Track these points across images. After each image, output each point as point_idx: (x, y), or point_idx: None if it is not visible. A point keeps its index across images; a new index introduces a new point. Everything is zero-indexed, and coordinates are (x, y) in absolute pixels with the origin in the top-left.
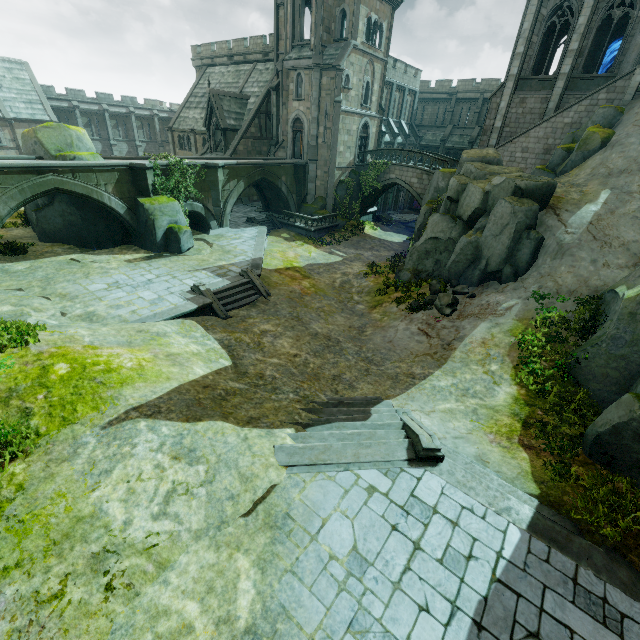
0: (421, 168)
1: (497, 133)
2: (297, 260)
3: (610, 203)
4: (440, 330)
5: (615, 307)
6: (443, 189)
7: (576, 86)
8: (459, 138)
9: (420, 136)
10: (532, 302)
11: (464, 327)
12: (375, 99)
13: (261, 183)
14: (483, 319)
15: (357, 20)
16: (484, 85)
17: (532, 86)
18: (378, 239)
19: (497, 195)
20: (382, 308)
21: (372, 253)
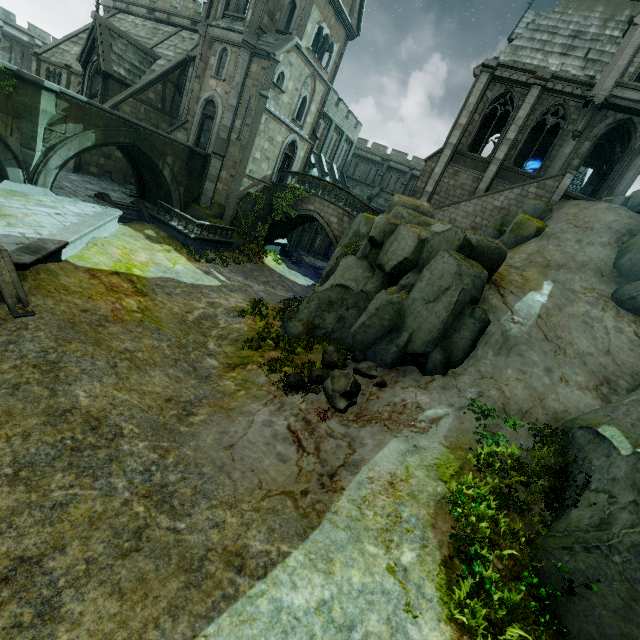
0: (344, 208)
1: (427, 197)
2: (146, 267)
3: (556, 297)
4: (323, 439)
5: (611, 468)
6: (364, 235)
7: (506, 176)
8: (385, 202)
9: (349, 187)
10: (469, 418)
11: (363, 442)
12: (310, 121)
13: (137, 156)
14: (395, 432)
15: (307, 18)
16: (414, 162)
17: (467, 162)
18: (279, 274)
19: (437, 246)
20: (244, 372)
21: (265, 288)
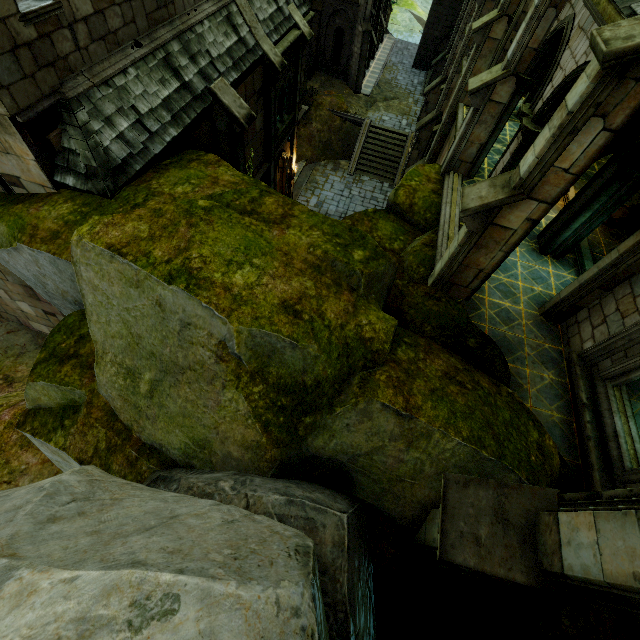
0: None
1: None
2: None
3: None
4: None
5: None
6: None
7: None
8: None
9: None
10: None
11: None
12: None
13: None
14: None
15: None
16: None
17: None
18: None
19: None
20: None
21: None
